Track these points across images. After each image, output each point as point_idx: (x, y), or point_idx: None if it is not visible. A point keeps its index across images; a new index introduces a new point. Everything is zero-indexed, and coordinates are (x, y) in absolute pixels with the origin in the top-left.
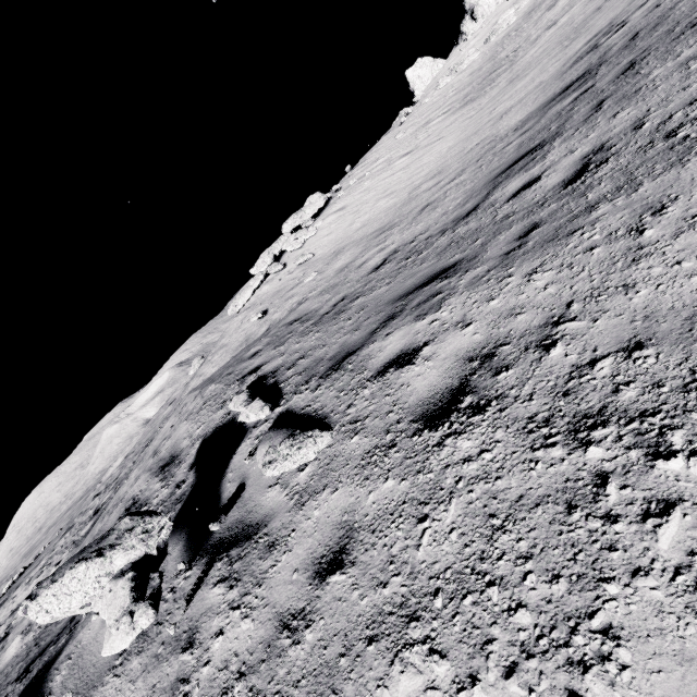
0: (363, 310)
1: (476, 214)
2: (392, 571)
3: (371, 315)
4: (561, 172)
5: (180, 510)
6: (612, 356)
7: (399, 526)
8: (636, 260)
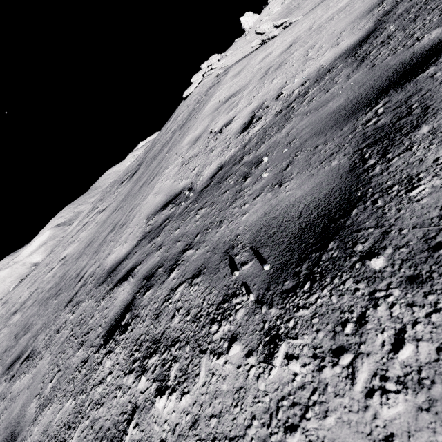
0: None
1: None
2: None
3: None
4: None
5: None
6: None
7: None
8: None
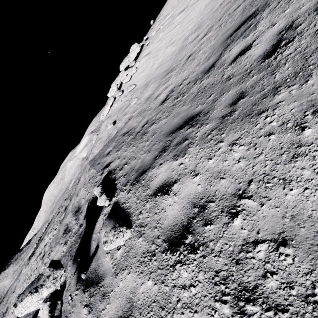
0: (153, 136)
1: (213, 70)
2: None
3: (156, 142)
4: (263, 44)
5: (78, 246)
6: (267, 243)
7: (150, 317)
8: (295, 157)
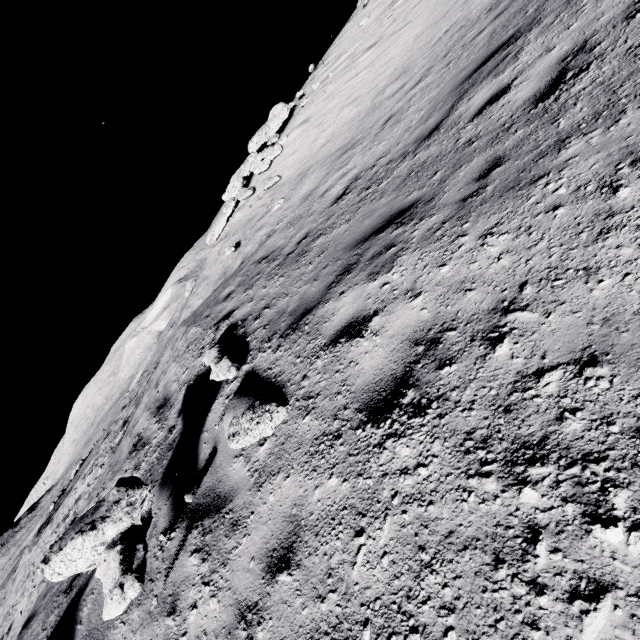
0: (323, 254)
1: (438, 134)
2: (330, 585)
3: (330, 262)
4: (533, 81)
5: (169, 461)
6: (561, 369)
7: (338, 535)
8: (604, 233)
